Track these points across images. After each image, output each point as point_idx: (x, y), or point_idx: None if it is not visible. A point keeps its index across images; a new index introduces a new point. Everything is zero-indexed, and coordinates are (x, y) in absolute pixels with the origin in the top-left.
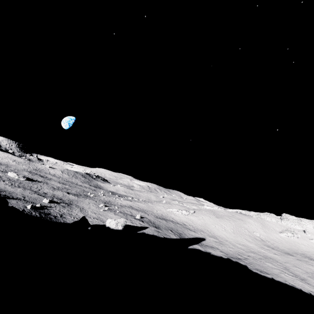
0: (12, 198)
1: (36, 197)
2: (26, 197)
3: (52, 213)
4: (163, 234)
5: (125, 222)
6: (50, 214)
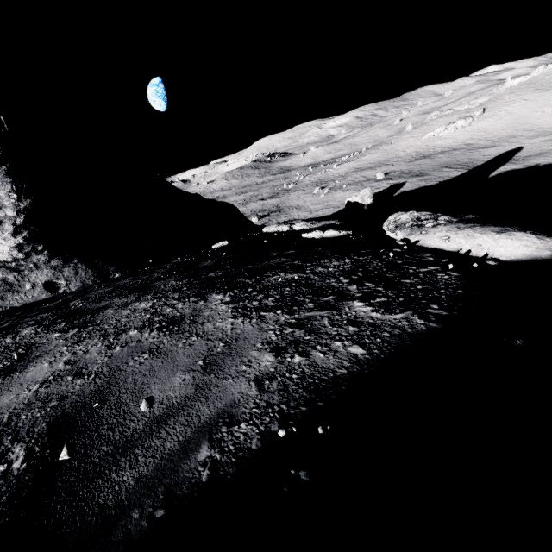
0: None
1: None
2: None
3: None
4: (435, 179)
5: (372, 191)
6: None
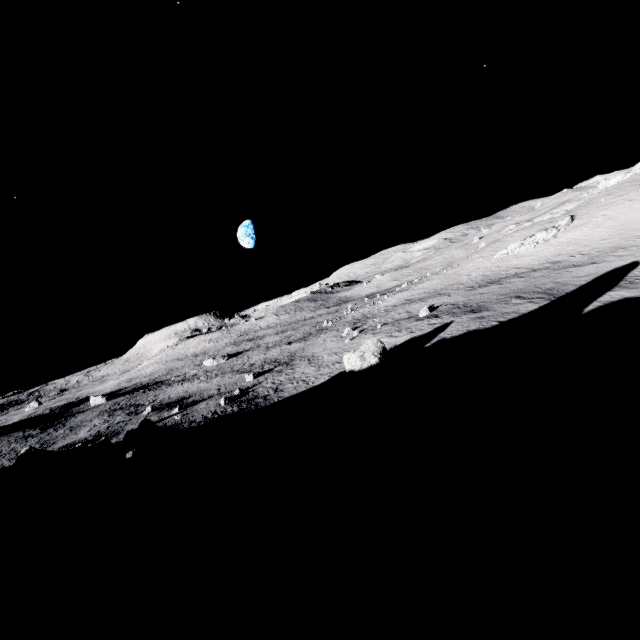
0: (200, 401)
1: (237, 380)
2: (221, 389)
3: (261, 394)
4: (496, 316)
5: (379, 343)
6: (257, 398)
